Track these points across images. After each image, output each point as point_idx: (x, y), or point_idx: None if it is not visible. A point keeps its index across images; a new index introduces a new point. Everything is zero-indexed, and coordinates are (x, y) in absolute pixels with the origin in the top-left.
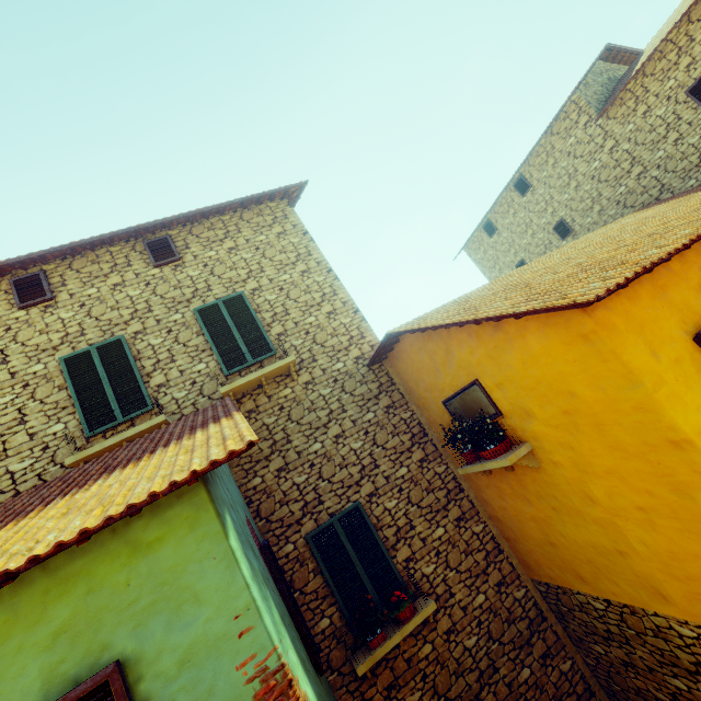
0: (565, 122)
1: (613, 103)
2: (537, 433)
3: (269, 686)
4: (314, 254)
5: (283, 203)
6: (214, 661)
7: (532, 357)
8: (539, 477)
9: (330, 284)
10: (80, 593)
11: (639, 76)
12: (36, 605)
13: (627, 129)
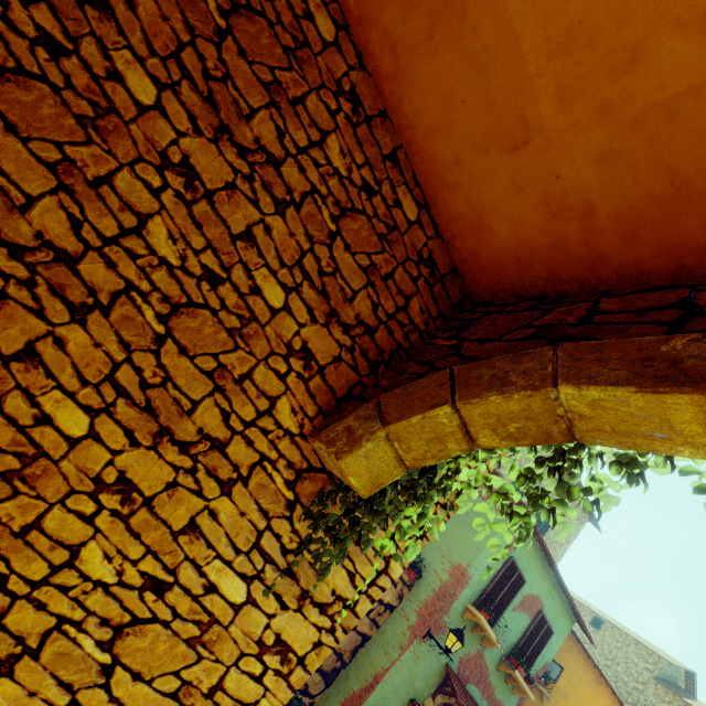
0: (646, 653)
1: (665, 687)
2: (559, 702)
3: (546, 664)
4: (568, 545)
5: (587, 519)
6: (550, 650)
7: (594, 700)
8: (536, 703)
9: (558, 558)
10: (559, 613)
11: (684, 702)
12: (558, 606)
13: (652, 697)
